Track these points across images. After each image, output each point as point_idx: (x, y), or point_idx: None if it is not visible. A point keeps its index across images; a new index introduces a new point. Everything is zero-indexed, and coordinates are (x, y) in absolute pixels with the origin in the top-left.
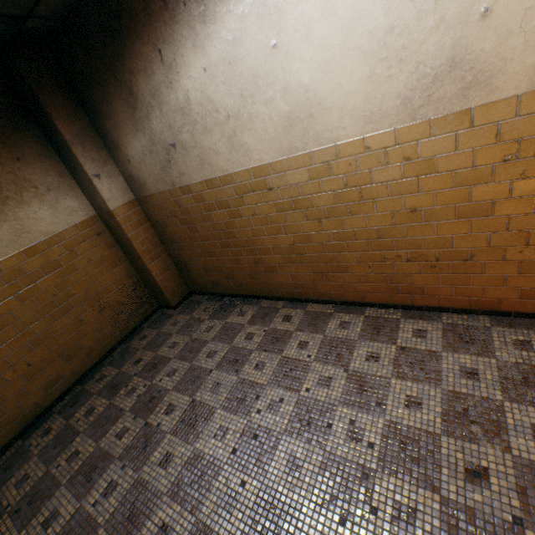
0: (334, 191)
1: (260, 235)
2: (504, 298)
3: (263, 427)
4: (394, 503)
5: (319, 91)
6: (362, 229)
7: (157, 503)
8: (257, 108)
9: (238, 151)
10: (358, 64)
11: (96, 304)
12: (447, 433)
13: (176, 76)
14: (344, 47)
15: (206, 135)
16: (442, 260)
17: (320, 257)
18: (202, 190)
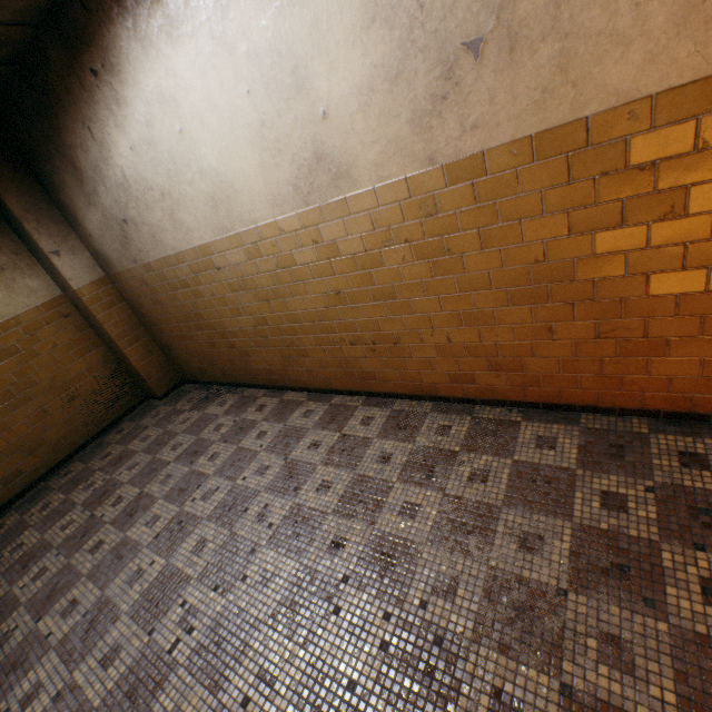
0: (271, 272)
1: (225, 316)
2: (438, 382)
3: (191, 514)
4: (263, 571)
5: (228, 175)
6: (305, 311)
7: (76, 583)
8: (184, 188)
9: (181, 229)
10: (249, 152)
11: (64, 394)
12: (336, 512)
13: (110, 153)
14: (234, 136)
15: (149, 212)
16: (378, 343)
17: (282, 341)
18: (162, 268)
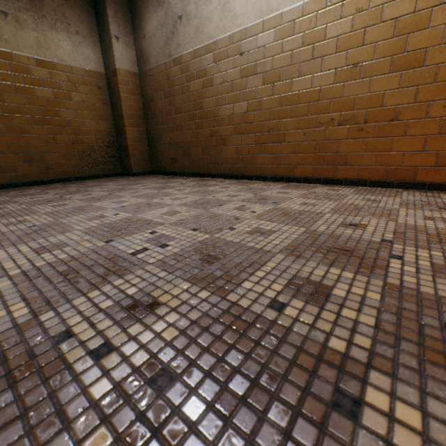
0: (292, 51)
1: (222, 104)
2: (421, 165)
3: (160, 203)
4: (255, 228)
5: None
6: (307, 91)
7: (30, 215)
8: None
9: (227, 18)
10: None
11: (72, 136)
12: (333, 213)
13: None
14: None
15: (207, 4)
16: (370, 122)
17: (265, 126)
18: (190, 60)
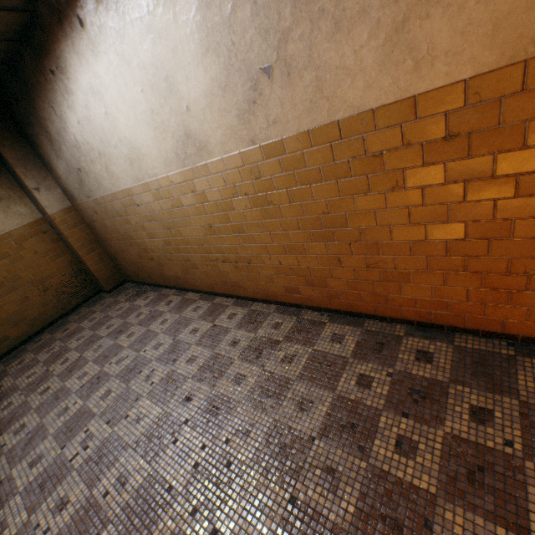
0: (169, 210)
1: (145, 238)
2: (278, 292)
3: (107, 373)
4: (139, 413)
5: (136, 143)
6: (193, 237)
7: (27, 413)
8: (112, 150)
9: (113, 177)
10: (147, 130)
11: (41, 286)
12: (194, 377)
13: (66, 124)
14: (137, 118)
15: (93, 164)
16: (239, 262)
17: (181, 257)
18: (105, 202)
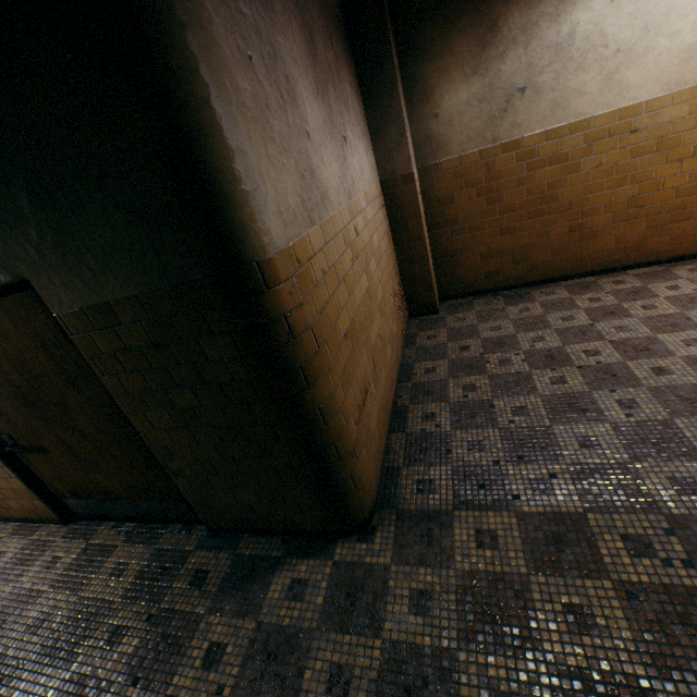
0: None
1: (594, 191)
2: None
3: None
4: None
5: None
6: None
7: None
8: (658, 41)
9: (612, 91)
10: None
11: (391, 289)
12: None
13: (570, 8)
14: None
15: (576, 74)
16: None
17: (663, 207)
18: (537, 143)
